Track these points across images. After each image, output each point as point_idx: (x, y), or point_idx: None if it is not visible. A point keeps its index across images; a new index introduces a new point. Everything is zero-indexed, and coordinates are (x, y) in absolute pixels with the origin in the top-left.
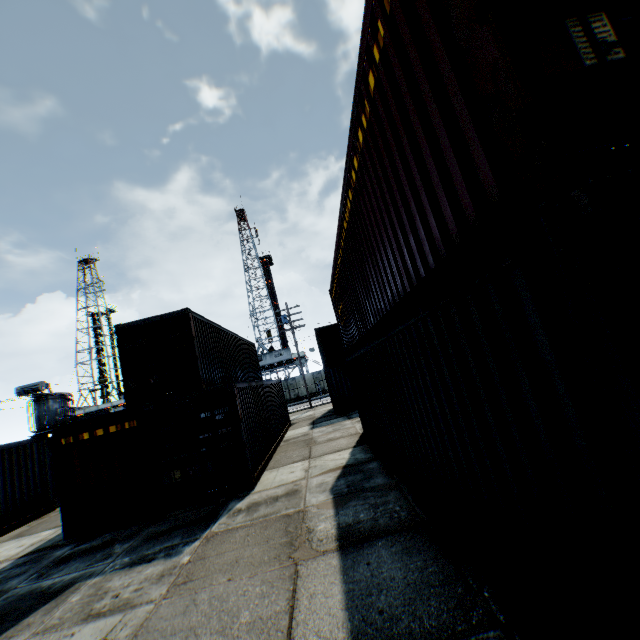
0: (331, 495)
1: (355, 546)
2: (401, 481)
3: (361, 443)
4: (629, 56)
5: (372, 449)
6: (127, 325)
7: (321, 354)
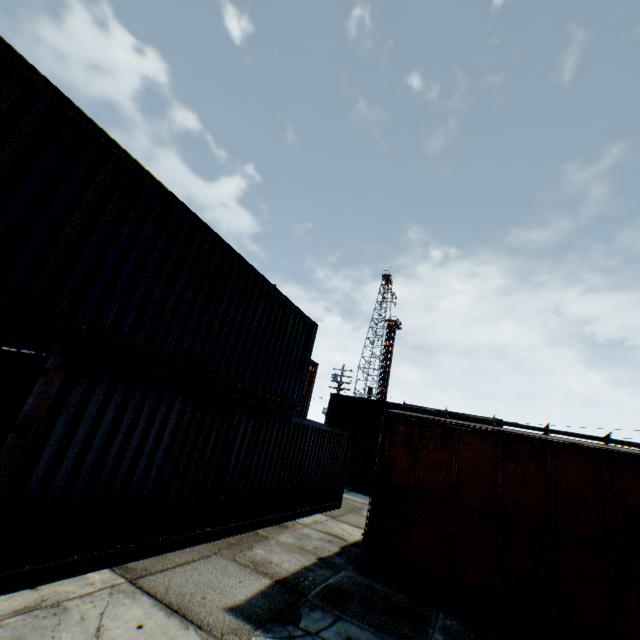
0: None
1: None
2: None
3: None
4: None
5: None
6: None
7: (326, 417)
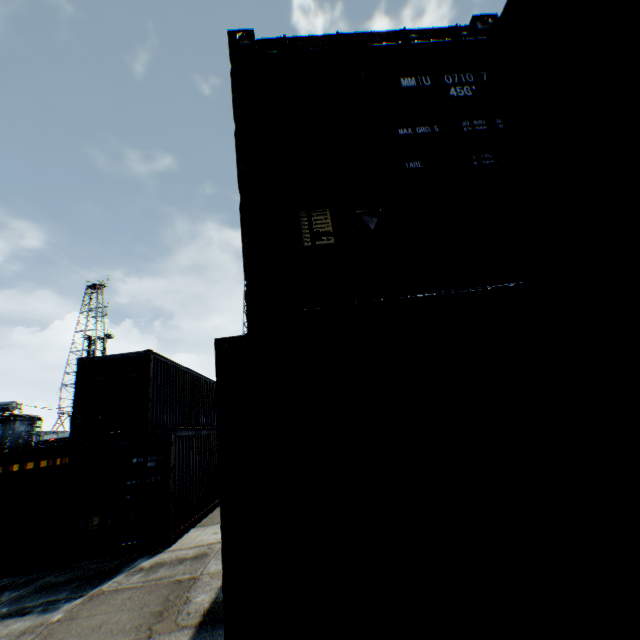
0: None
1: (213, 624)
2: None
3: None
4: (338, 242)
5: None
6: (90, 359)
7: None
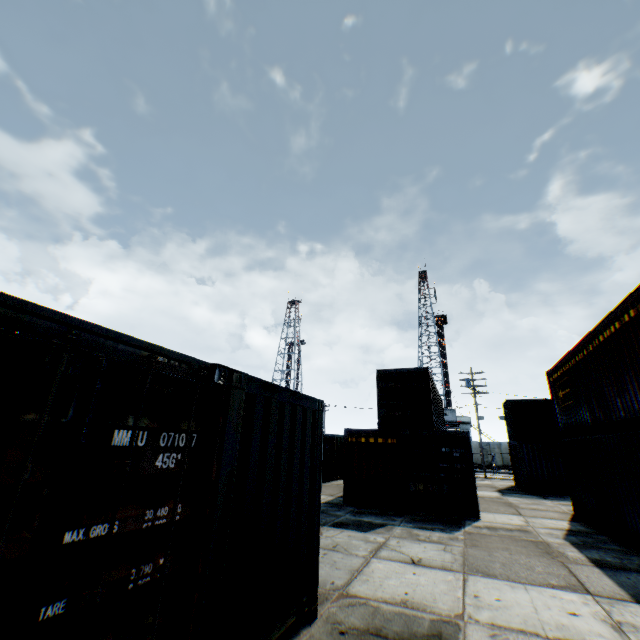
0: (566, 541)
1: (610, 568)
2: (639, 553)
3: (576, 520)
4: None
5: (593, 527)
6: (384, 371)
7: (510, 426)
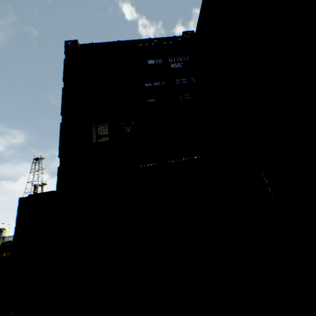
0: None
1: None
2: None
3: None
4: (110, 139)
5: None
6: (26, 198)
7: None
